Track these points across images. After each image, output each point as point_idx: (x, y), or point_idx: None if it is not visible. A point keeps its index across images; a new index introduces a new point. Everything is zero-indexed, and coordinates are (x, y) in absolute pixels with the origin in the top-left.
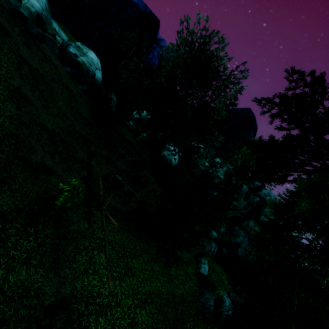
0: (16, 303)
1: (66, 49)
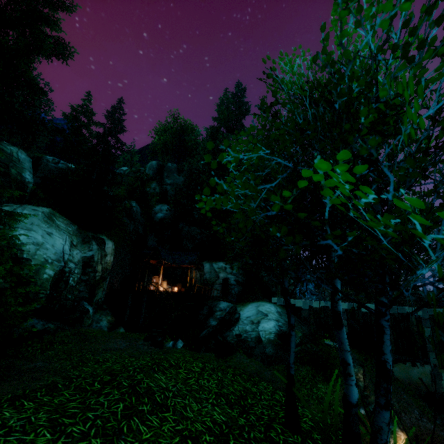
0: None
1: None
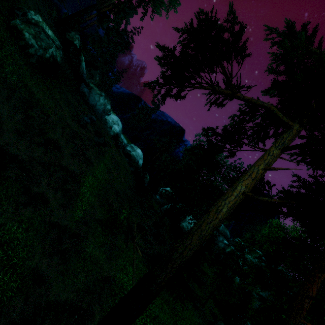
0: (93, 265)
1: (125, 148)
